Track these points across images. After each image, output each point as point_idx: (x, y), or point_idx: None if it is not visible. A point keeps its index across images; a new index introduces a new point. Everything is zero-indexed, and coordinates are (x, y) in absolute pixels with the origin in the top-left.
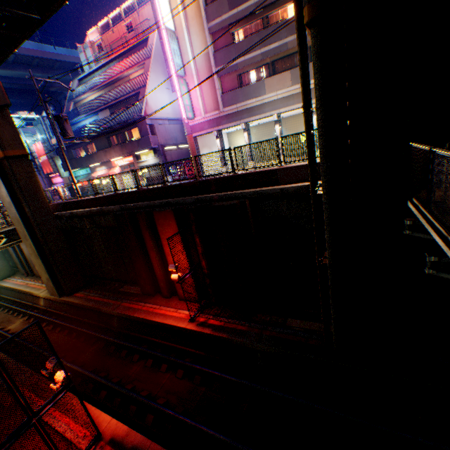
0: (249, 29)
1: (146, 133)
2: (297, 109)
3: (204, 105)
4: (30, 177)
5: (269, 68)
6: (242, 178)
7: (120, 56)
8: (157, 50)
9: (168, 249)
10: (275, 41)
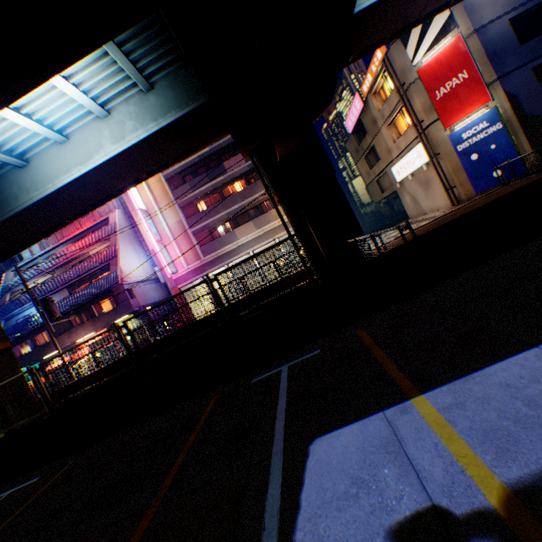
0: (210, 199)
1: (125, 298)
2: (266, 244)
3: (185, 259)
4: (15, 371)
5: (234, 221)
6: (258, 294)
7: (74, 237)
8: (121, 225)
9: None
10: (234, 204)
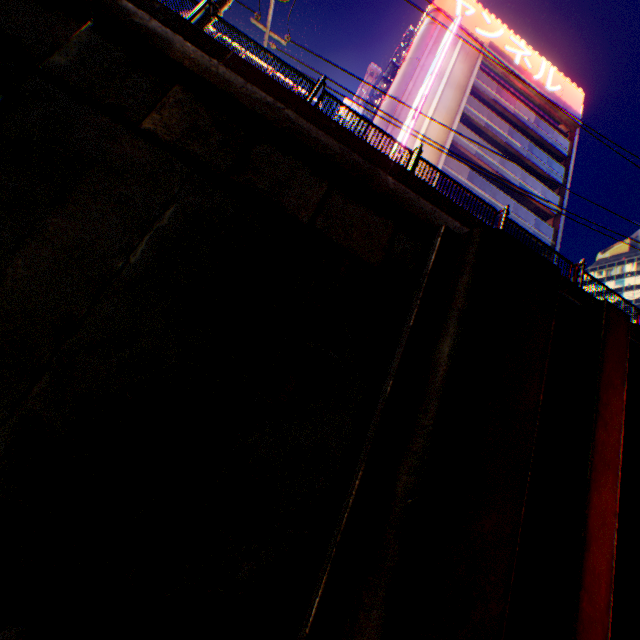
0: None
1: None
2: None
3: None
4: None
5: None
6: None
7: None
8: None
9: None
10: None
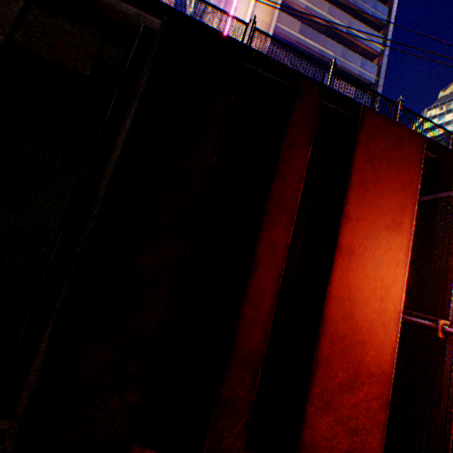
0: None
1: None
2: None
3: None
4: None
5: None
6: None
7: None
8: None
9: (354, 236)
10: None
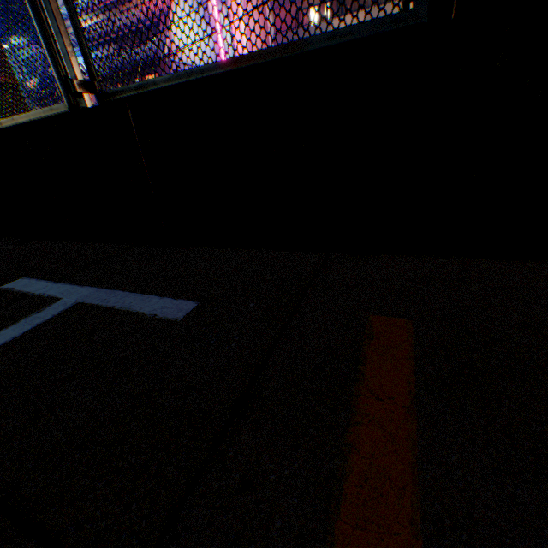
0: None
1: None
2: None
3: (250, 49)
4: None
5: (338, 6)
6: None
7: None
8: None
9: None
10: None
